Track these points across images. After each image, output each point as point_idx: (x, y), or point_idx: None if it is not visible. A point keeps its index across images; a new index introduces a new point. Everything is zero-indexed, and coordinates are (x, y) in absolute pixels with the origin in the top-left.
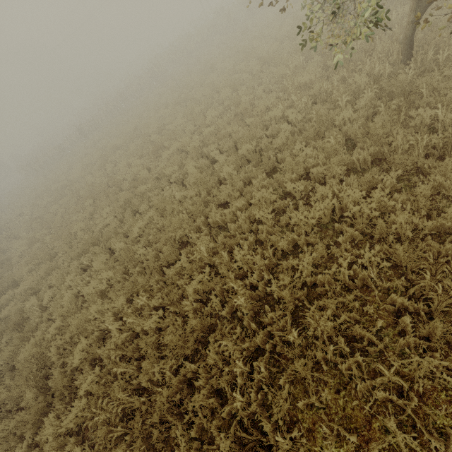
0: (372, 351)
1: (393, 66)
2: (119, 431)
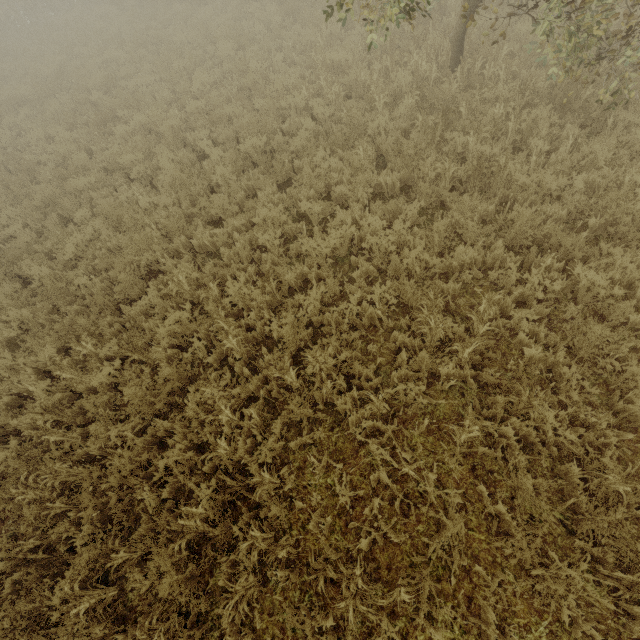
0: (369, 387)
1: (441, 69)
2: (58, 508)
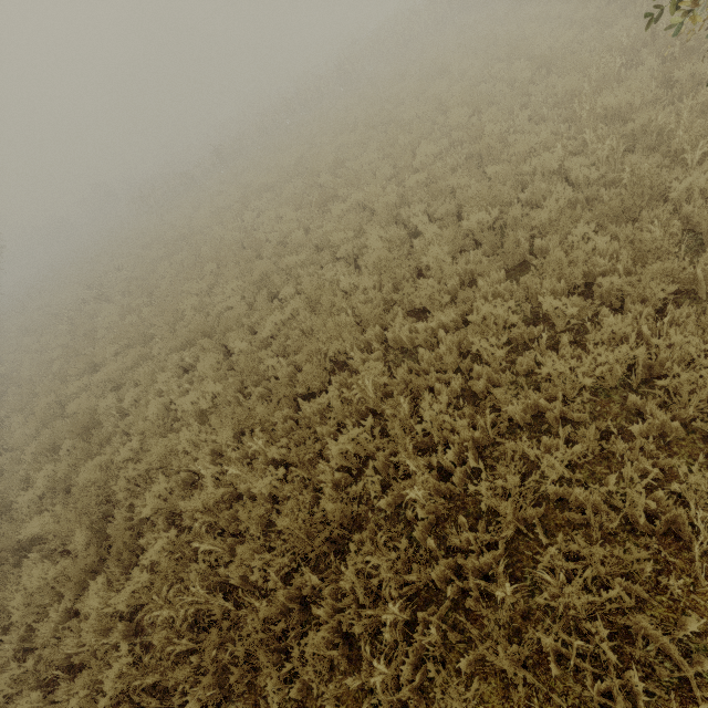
0: (665, 674)
1: None
2: (185, 644)
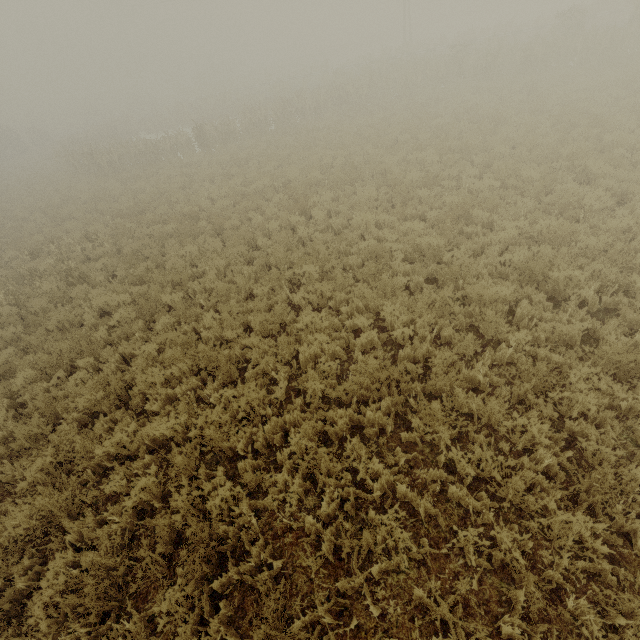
0: None
1: None
2: None
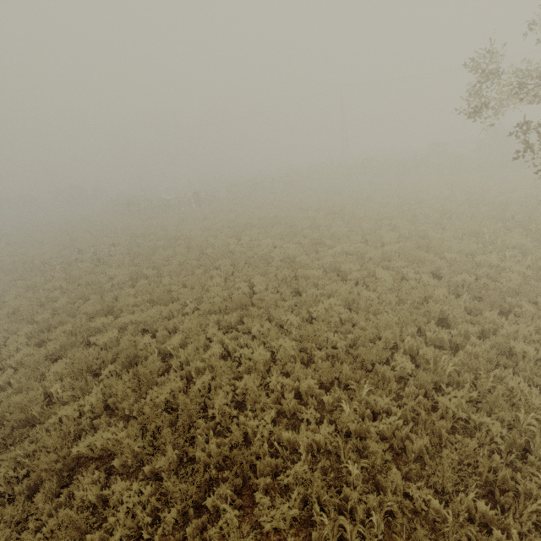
0: None
1: None
2: None
